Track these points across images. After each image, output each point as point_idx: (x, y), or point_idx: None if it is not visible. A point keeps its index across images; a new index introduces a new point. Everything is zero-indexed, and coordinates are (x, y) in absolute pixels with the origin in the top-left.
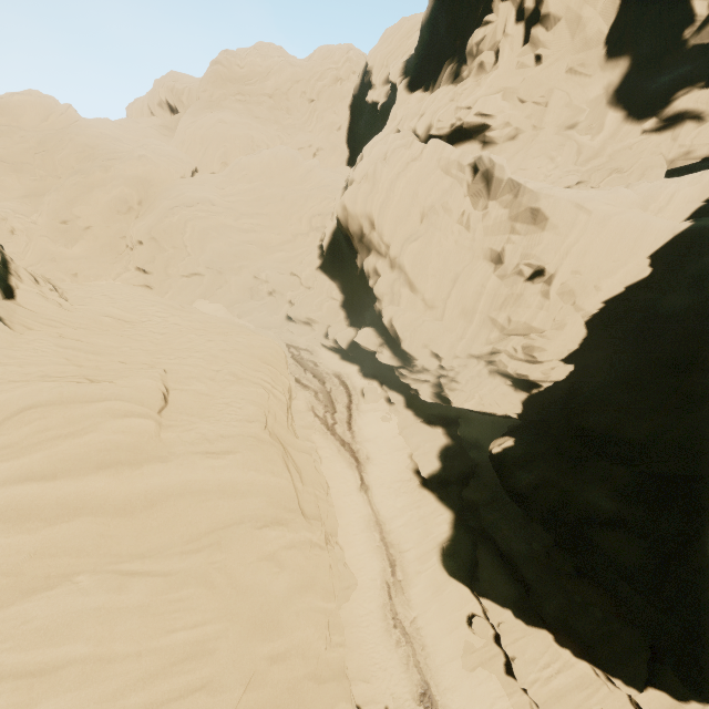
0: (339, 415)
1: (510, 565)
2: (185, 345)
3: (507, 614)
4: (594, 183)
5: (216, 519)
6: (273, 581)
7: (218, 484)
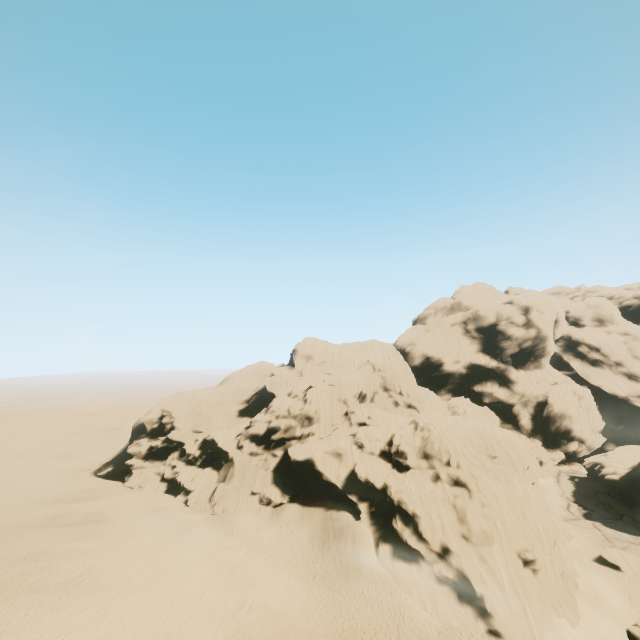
0: None
1: None
2: None
3: None
4: None
5: None
6: None
7: None
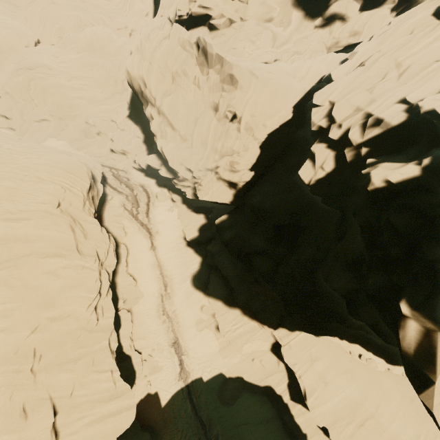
0: (141, 209)
1: (226, 281)
2: (8, 160)
3: (220, 303)
4: (284, 61)
5: (13, 253)
6: (51, 283)
7: (15, 236)
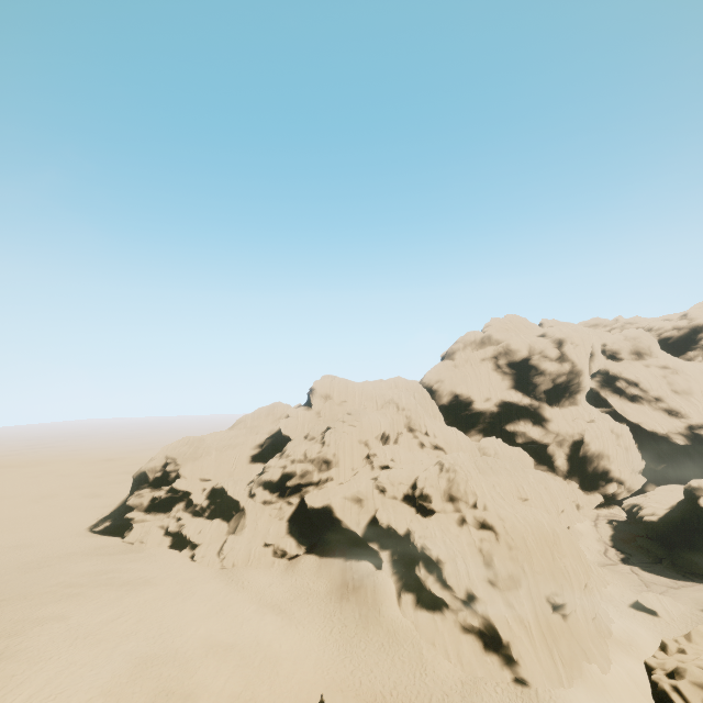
0: None
1: None
2: None
3: None
4: None
5: None
6: None
7: None
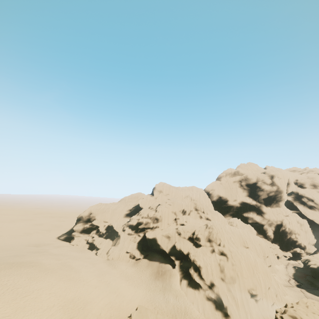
0: None
1: None
2: None
3: None
4: None
5: None
6: None
7: None
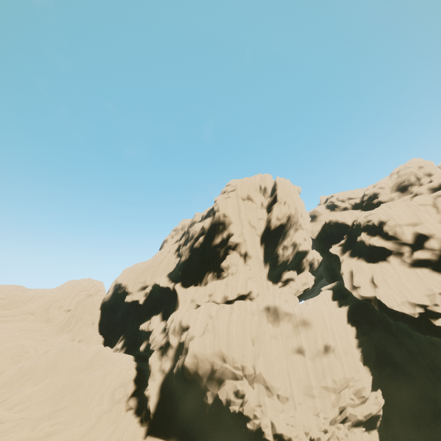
0: None
1: None
2: None
3: None
4: None
5: None
6: None
7: None
